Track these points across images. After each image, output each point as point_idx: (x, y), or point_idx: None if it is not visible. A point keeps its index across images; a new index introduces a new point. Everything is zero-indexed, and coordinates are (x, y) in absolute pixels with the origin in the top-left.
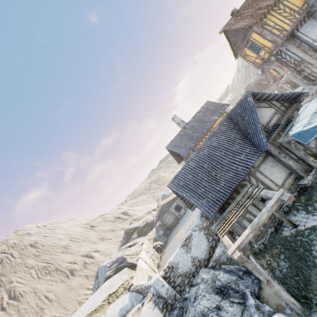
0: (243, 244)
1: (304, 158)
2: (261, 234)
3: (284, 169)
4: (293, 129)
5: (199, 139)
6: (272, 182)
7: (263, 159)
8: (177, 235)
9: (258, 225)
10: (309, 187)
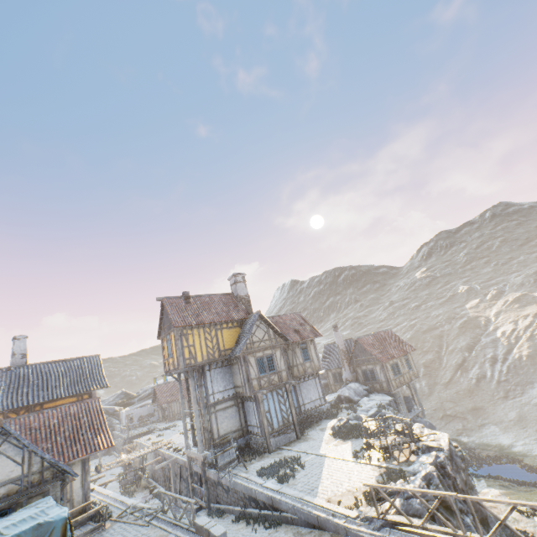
0: None
1: None
2: None
3: None
4: None
5: None
6: None
7: None
8: None
9: None
10: None
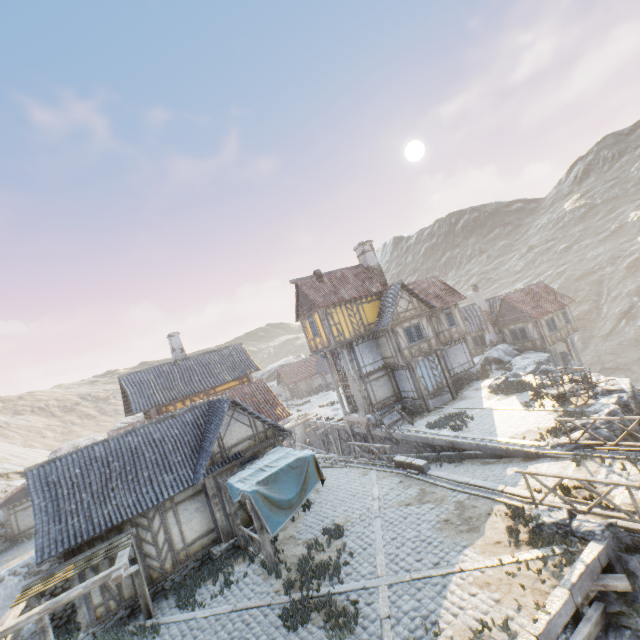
0: (15, 629)
1: (233, 516)
2: (105, 615)
3: (210, 520)
4: (238, 474)
5: (179, 398)
6: (181, 534)
7: (193, 494)
8: (12, 563)
9: (58, 603)
10: (215, 561)
